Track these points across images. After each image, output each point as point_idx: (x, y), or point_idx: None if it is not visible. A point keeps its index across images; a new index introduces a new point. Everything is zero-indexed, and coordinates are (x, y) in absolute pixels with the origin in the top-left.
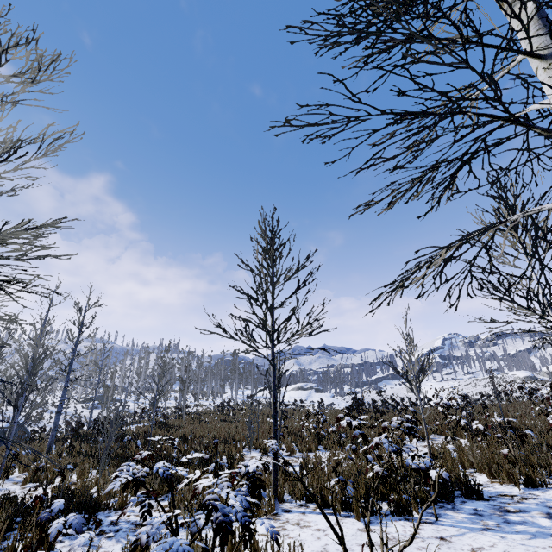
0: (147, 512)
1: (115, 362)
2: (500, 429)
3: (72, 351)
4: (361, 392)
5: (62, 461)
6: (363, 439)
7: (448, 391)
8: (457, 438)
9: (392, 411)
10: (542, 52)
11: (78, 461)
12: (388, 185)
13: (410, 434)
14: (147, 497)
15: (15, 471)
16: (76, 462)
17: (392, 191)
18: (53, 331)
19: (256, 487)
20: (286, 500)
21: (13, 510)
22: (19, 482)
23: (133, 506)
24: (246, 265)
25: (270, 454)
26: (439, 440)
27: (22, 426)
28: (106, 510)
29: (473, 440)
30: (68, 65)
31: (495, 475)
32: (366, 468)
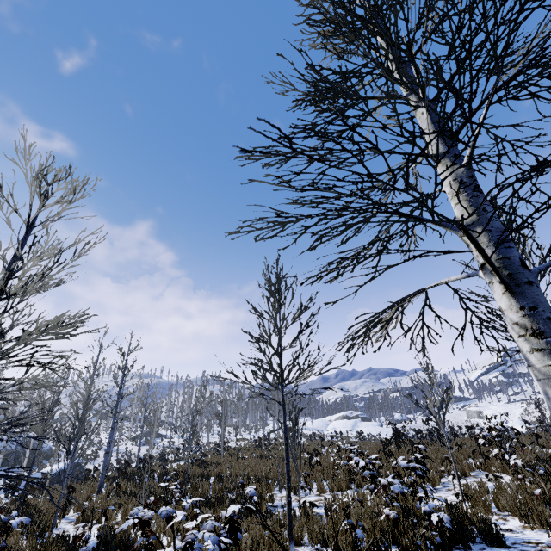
0: (149, 550)
1: (160, 398)
2: (543, 465)
3: (118, 393)
4: (401, 422)
5: (109, 500)
6: (372, 480)
7: (501, 417)
8: (503, 475)
9: (438, 443)
10: (435, 151)
11: (123, 501)
12: (330, 262)
13: (416, 474)
14: (146, 537)
15: (71, 510)
16: (121, 502)
17: (337, 265)
18: (103, 373)
19: (234, 530)
20: (305, 543)
21: (65, 548)
22: (73, 521)
23: (165, 547)
24: (256, 310)
25: (300, 494)
26: (482, 477)
27: (74, 468)
28: (142, 550)
29: (515, 477)
30: (95, 184)
31: (525, 519)
32: (379, 511)
